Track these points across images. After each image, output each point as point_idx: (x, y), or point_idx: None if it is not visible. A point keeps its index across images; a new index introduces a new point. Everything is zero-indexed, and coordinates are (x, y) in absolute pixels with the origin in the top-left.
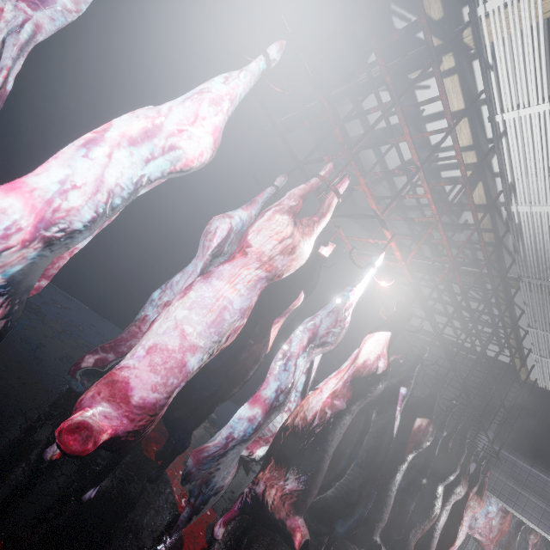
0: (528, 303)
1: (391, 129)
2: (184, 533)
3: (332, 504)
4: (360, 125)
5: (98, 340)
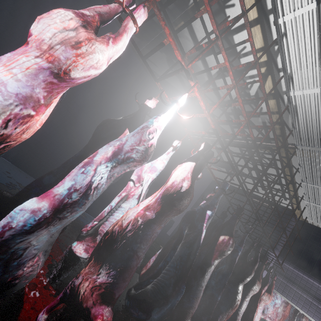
0: (301, 165)
1: (204, 24)
2: (19, 319)
3: (152, 296)
4: (192, 42)
5: (7, 181)
